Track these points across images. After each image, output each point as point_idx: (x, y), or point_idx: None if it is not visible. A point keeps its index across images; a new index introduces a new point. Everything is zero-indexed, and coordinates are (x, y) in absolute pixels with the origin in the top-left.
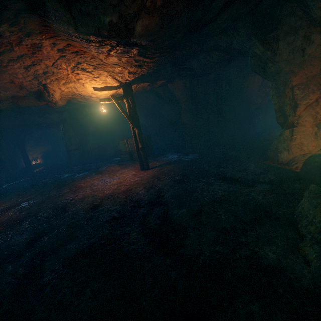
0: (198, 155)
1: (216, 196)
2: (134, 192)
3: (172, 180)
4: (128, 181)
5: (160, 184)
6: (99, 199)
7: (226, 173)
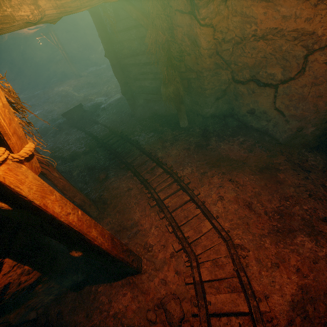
0: (106, 65)
1: (108, 76)
2: (79, 85)
3: (94, 77)
4: (73, 84)
5: (89, 80)
6: (65, 91)
7: None
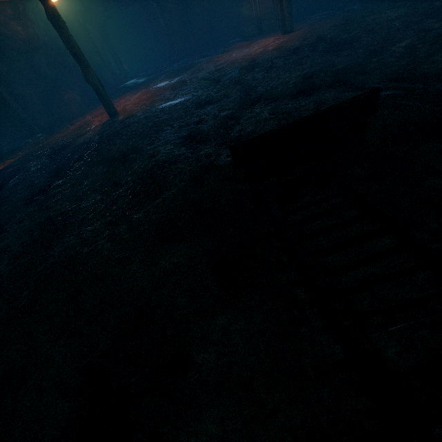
0: (363, 3)
1: (390, 18)
2: (287, 47)
3: (332, 27)
4: (272, 44)
5: (316, 34)
6: (250, 59)
7: (406, 5)
